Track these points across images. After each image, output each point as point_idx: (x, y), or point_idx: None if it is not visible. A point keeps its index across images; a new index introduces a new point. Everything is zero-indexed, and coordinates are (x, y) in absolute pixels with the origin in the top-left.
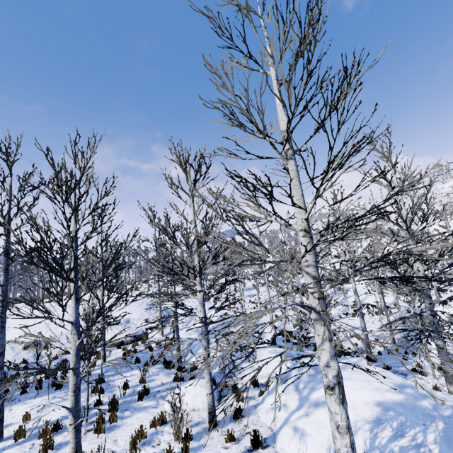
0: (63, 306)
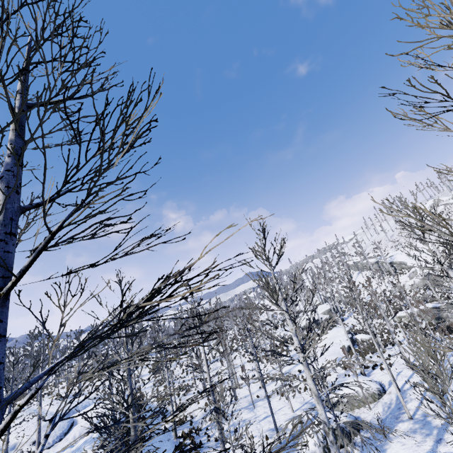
0: None
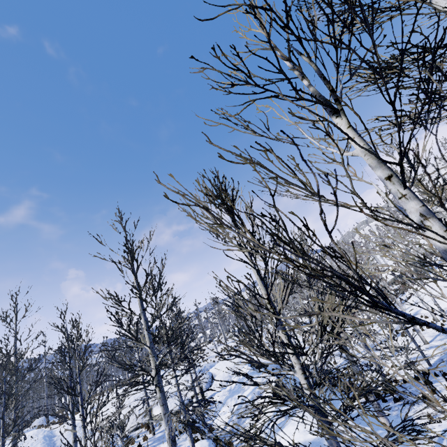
0: (72, 413)
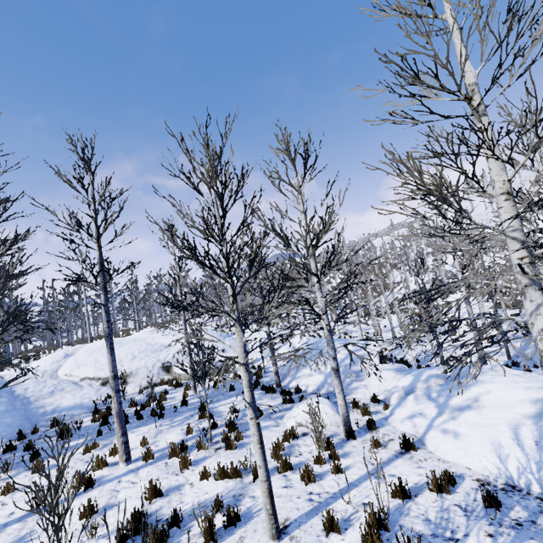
0: (234, 299)
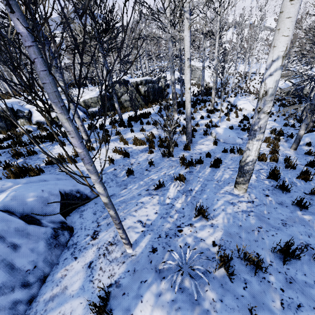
0: None
